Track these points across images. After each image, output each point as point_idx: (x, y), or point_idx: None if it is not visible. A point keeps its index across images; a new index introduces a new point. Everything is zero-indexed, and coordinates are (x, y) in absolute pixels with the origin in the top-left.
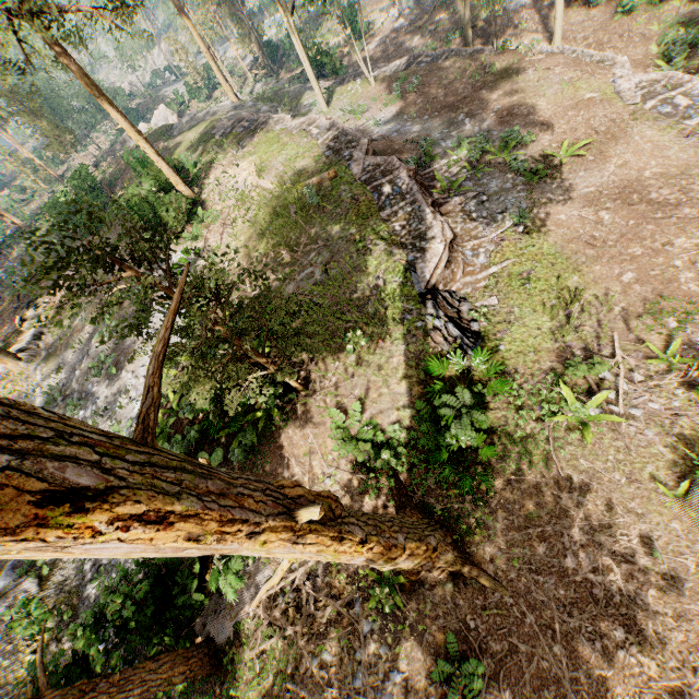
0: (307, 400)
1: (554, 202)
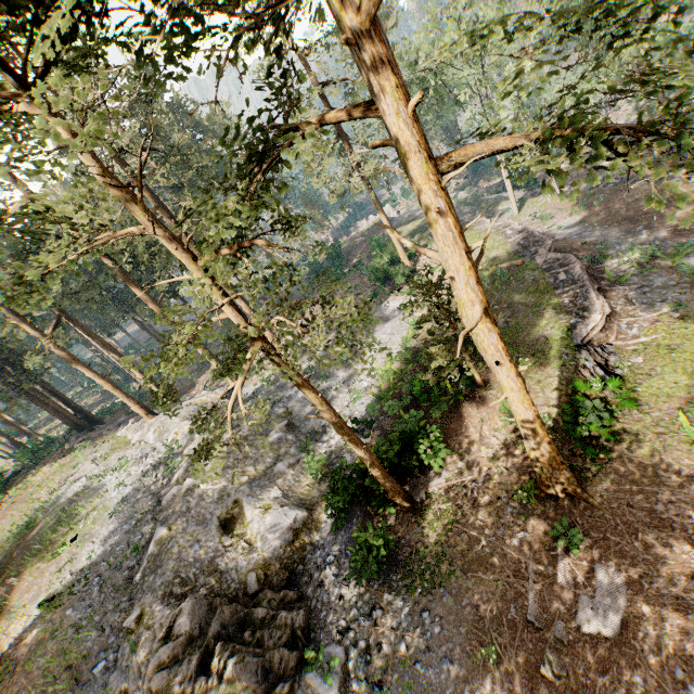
0: (485, 392)
1: None
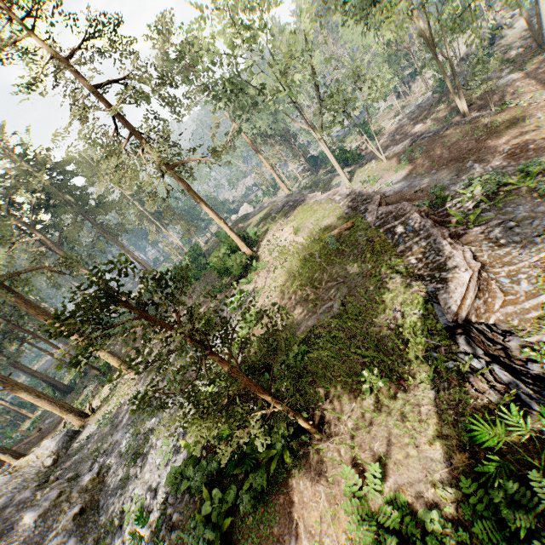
0: (319, 446)
1: None
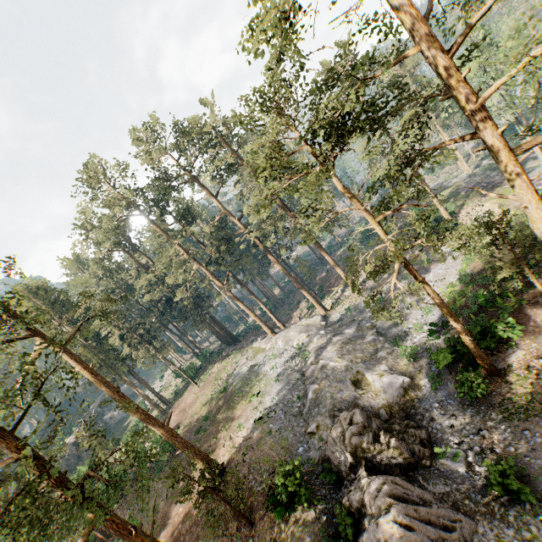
0: None
1: None
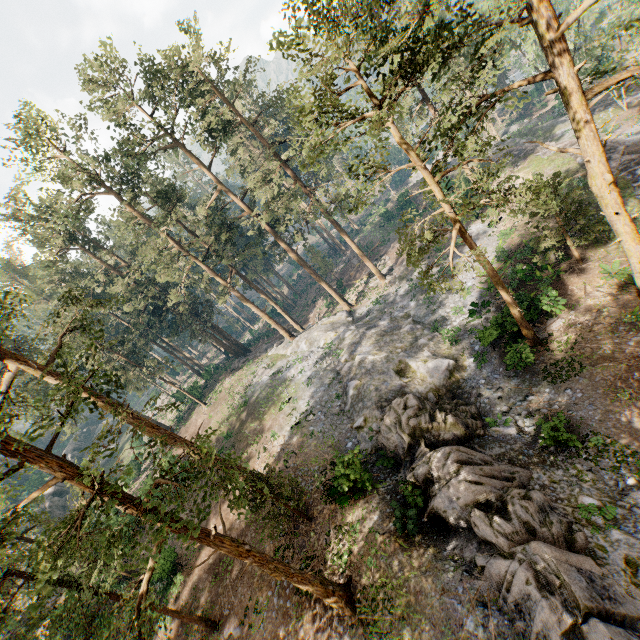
0: (583, 265)
1: None
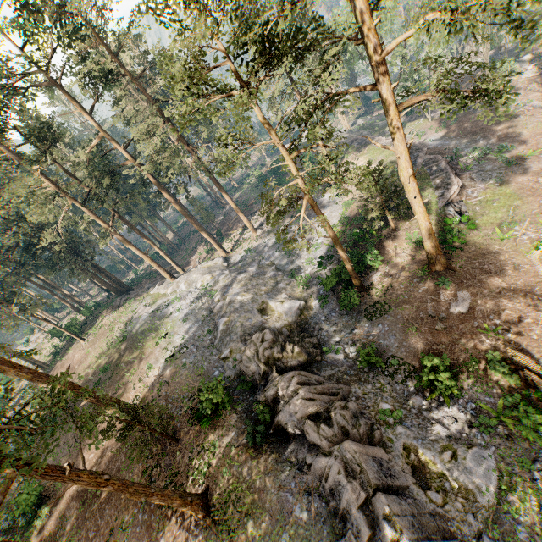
0: (396, 232)
1: (517, 174)
